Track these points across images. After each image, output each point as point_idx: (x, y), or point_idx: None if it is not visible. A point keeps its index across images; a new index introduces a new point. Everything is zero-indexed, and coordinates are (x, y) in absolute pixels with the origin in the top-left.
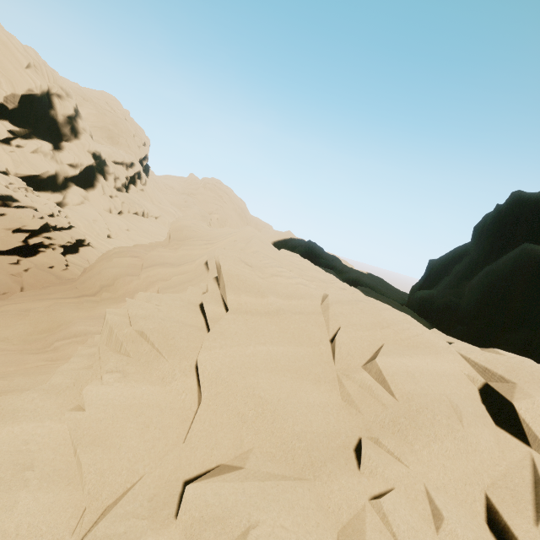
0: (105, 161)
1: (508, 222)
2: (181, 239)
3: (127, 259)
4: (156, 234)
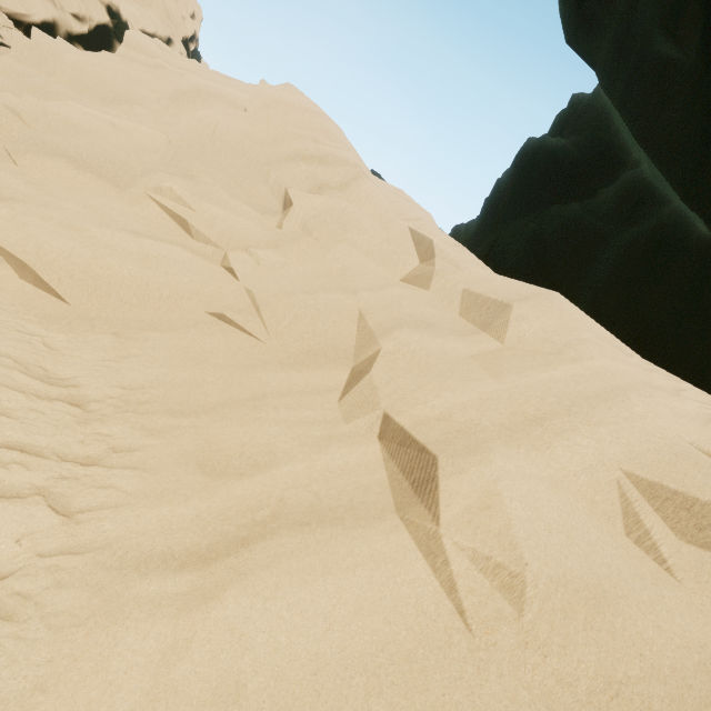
0: (127, 25)
1: (556, 133)
2: None
3: None
4: None
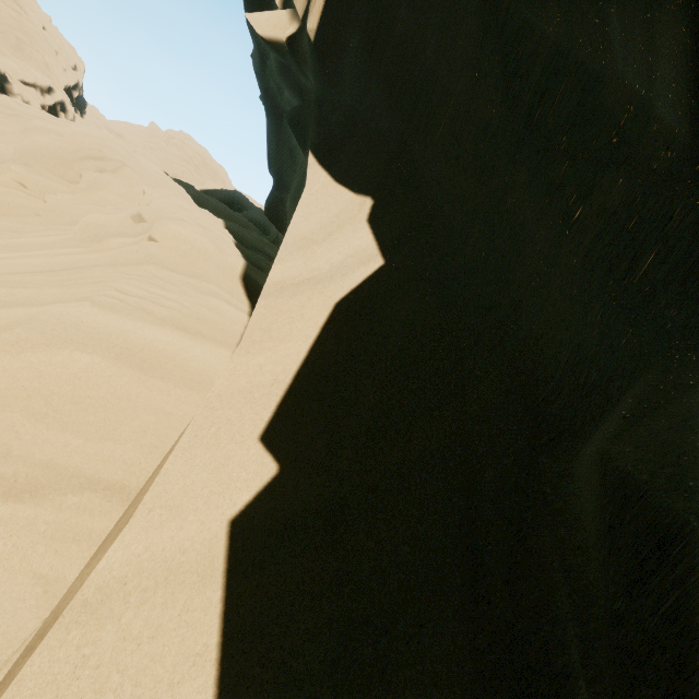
0: (5, 77)
1: None
2: None
3: None
4: None
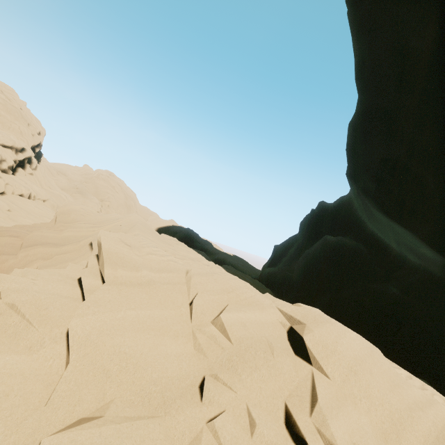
0: None
1: (318, 221)
2: (68, 221)
3: (5, 238)
4: (42, 216)
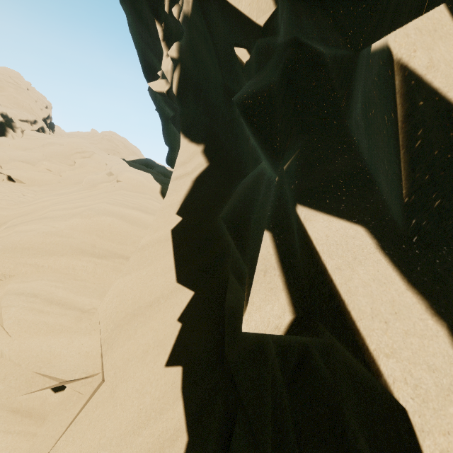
0: (12, 119)
1: None
2: None
3: None
4: None
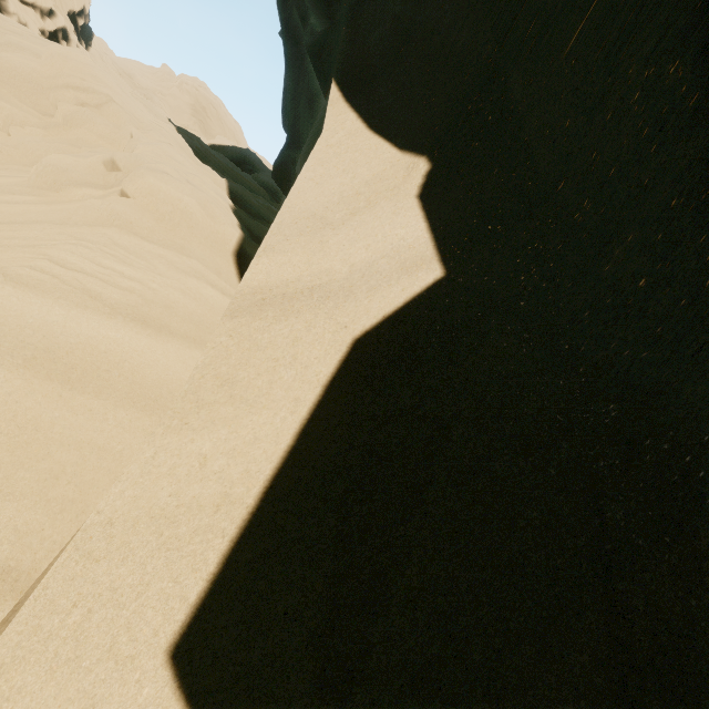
0: None
1: None
2: None
3: None
4: None
